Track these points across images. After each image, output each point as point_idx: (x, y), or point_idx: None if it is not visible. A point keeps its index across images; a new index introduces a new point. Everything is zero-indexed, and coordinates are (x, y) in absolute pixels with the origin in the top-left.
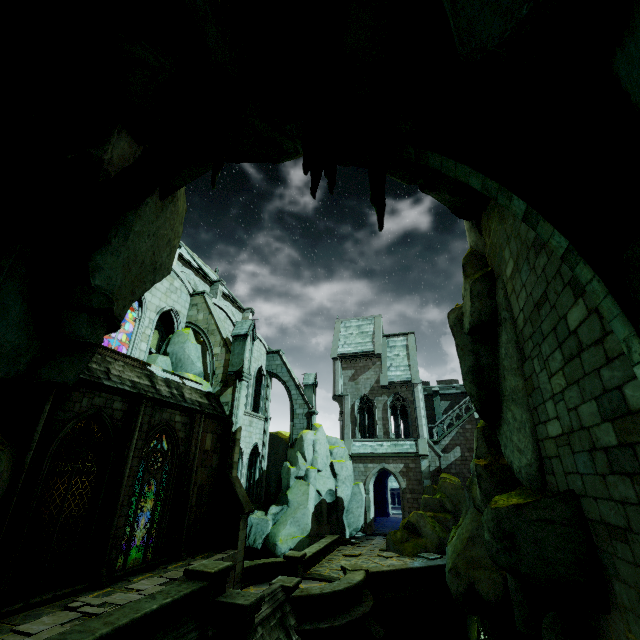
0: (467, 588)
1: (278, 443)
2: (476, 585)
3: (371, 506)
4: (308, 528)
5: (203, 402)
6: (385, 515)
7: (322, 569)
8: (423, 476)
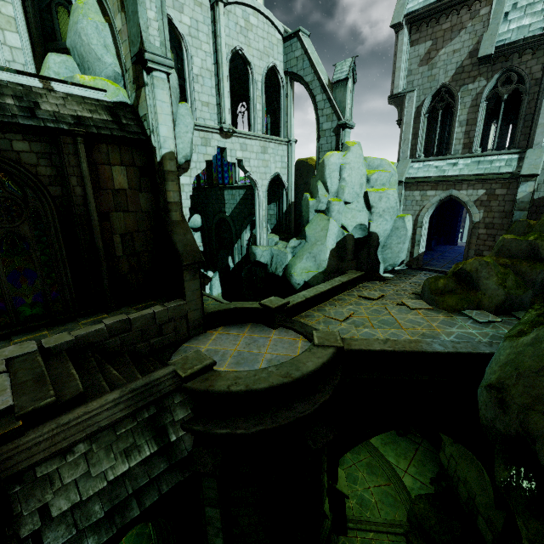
0: (513, 435)
1: (307, 171)
2: (538, 445)
3: (422, 240)
4: (324, 265)
5: (94, 118)
6: (451, 244)
7: (316, 315)
8: (515, 207)
